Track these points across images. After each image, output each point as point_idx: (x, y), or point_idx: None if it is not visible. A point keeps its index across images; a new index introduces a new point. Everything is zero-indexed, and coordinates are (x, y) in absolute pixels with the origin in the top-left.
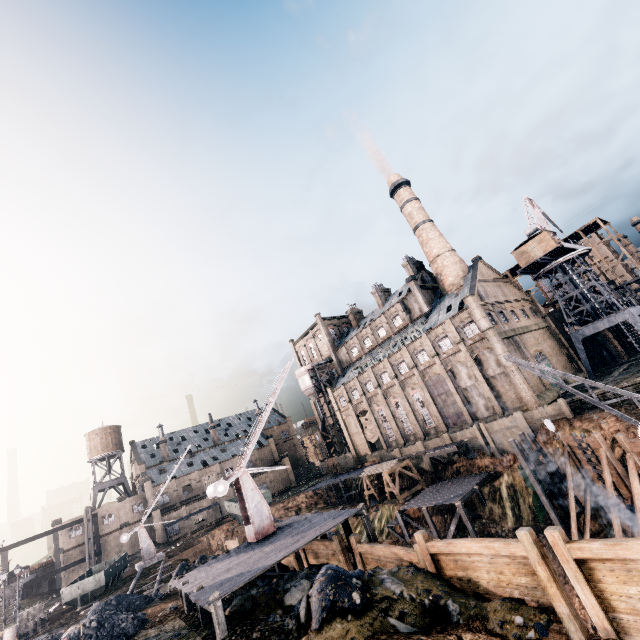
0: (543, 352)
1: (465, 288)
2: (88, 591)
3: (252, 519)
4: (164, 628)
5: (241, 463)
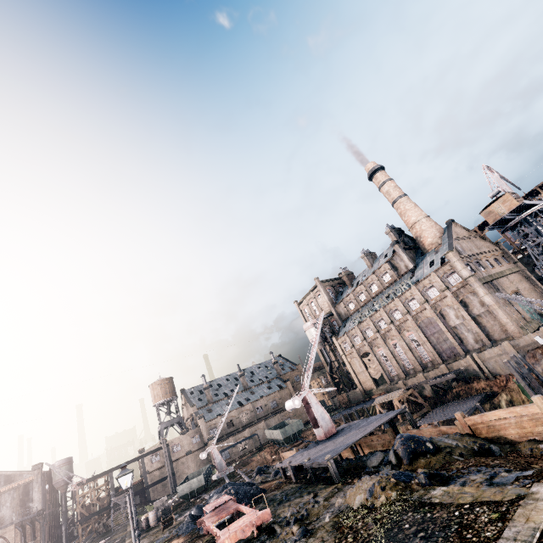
0: (519, 292)
1: (443, 246)
2: (194, 488)
3: (320, 423)
4: (284, 489)
5: (303, 386)
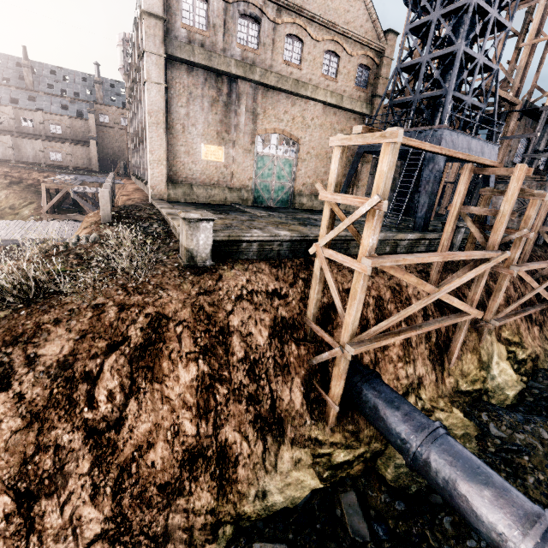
0: (298, 142)
1: None
2: None
3: None
4: None
5: None
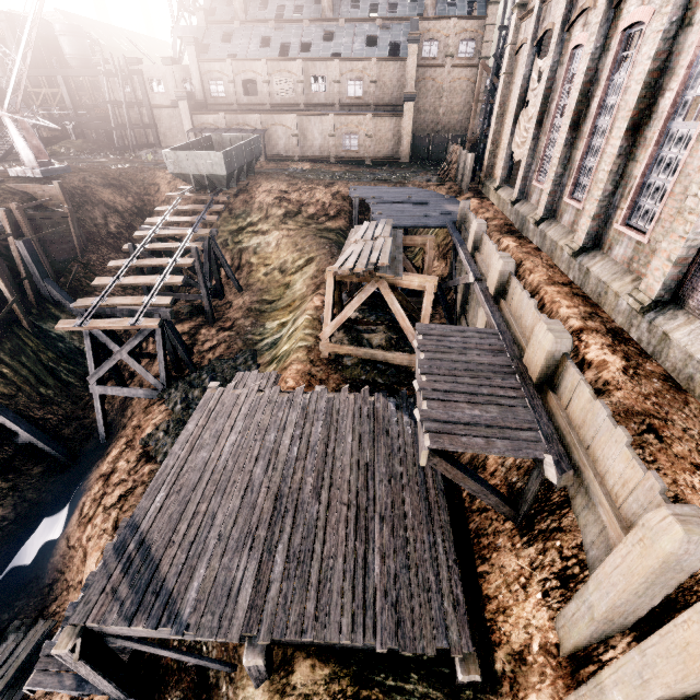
0: None
1: None
2: None
3: None
4: None
5: None
